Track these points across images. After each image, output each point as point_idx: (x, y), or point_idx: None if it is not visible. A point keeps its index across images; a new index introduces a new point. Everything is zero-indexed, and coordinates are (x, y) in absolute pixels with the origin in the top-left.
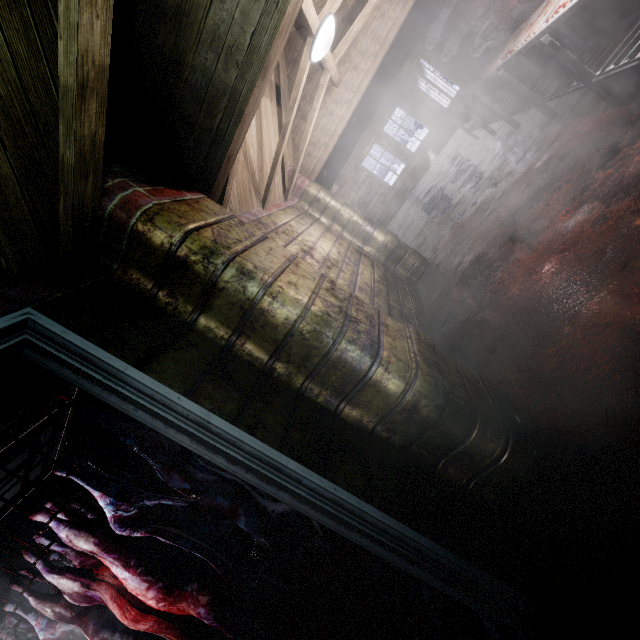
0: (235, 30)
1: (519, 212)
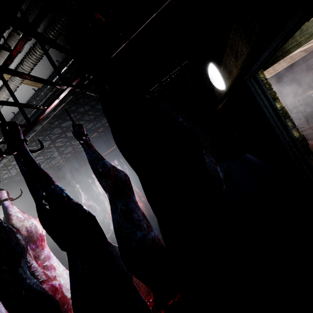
0: (287, 45)
1: (309, 134)
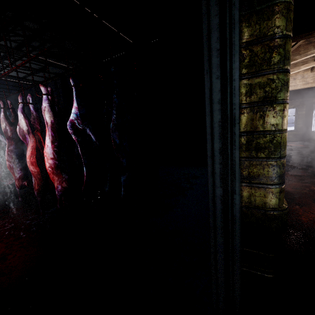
0: None
1: None
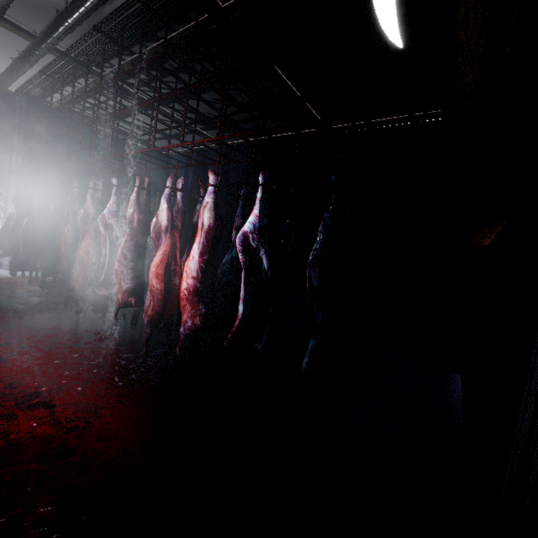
0: None
1: None
